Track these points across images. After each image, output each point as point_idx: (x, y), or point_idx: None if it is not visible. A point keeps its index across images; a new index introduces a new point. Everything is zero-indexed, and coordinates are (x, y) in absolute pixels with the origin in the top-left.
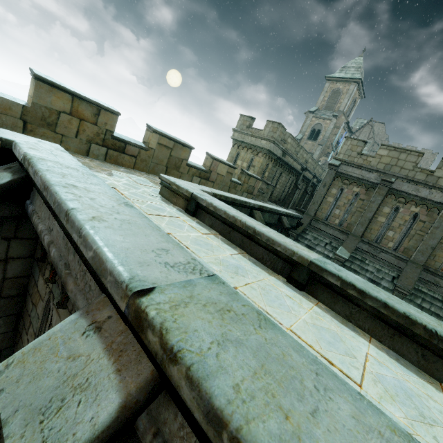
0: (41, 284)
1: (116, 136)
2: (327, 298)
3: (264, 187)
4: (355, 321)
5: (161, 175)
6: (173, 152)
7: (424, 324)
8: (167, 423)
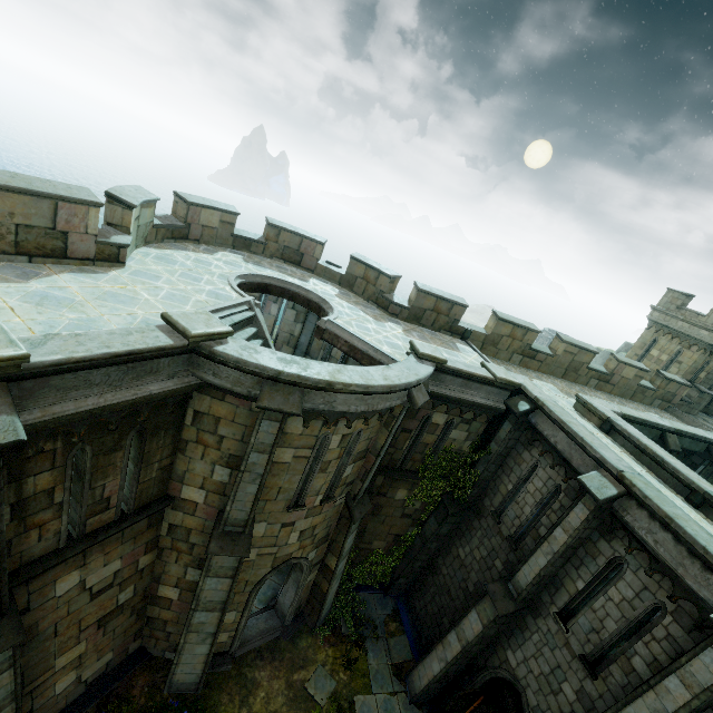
0: (527, 455)
1: (532, 347)
2: None
3: (693, 395)
4: None
5: (578, 394)
6: (576, 357)
7: None
8: (625, 504)
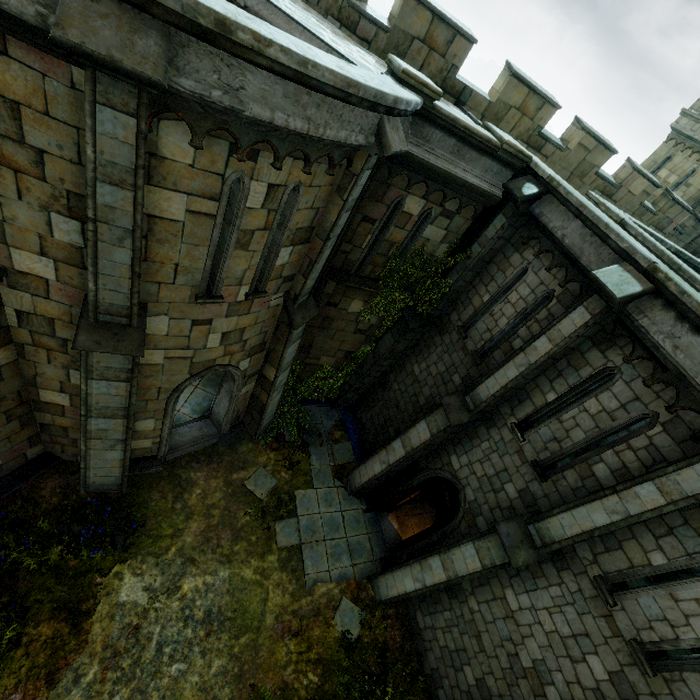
0: (517, 258)
1: (543, 132)
2: None
3: (688, 225)
4: None
5: (590, 192)
6: (589, 156)
7: None
8: (644, 305)
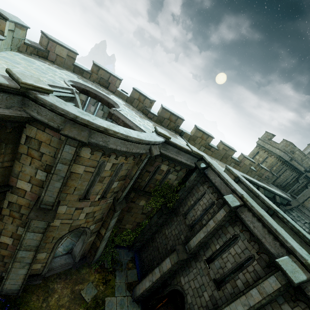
0: (201, 188)
1: (210, 144)
2: (277, 220)
3: (270, 176)
4: (284, 228)
5: (226, 165)
6: (227, 152)
7: (303, 233)
8: (242, 210)
